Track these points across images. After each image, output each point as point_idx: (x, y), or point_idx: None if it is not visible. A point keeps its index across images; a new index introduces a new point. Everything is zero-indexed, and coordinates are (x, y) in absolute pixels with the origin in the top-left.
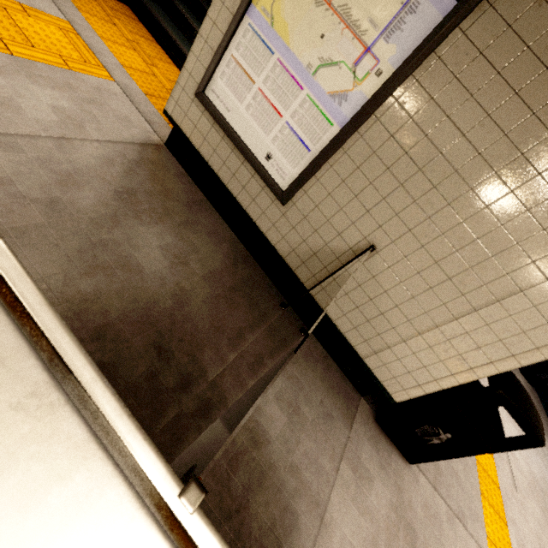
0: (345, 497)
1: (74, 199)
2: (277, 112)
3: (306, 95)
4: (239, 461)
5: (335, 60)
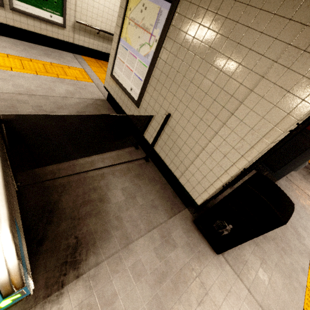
0: (149, 244)
1: (60, 112)
2: (131, 70)
3: (138, 60)
4: (89, 203)
5: (143, 43)
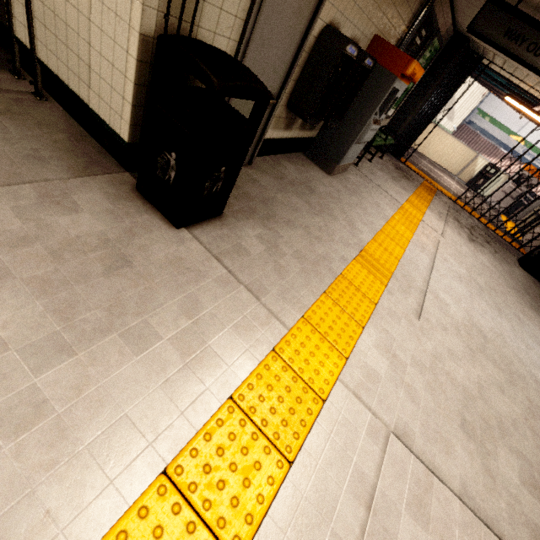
0: (1, 201)
1: None
2: None
3: None
4: None
5: None
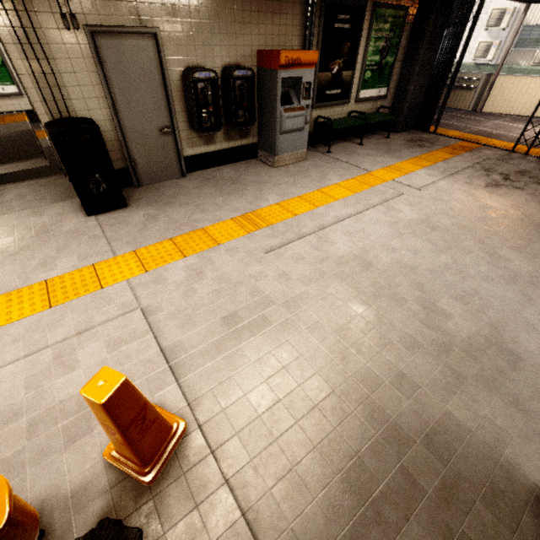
0: (14, 216)
1: None
2: None
3: None
4: None
5: None
